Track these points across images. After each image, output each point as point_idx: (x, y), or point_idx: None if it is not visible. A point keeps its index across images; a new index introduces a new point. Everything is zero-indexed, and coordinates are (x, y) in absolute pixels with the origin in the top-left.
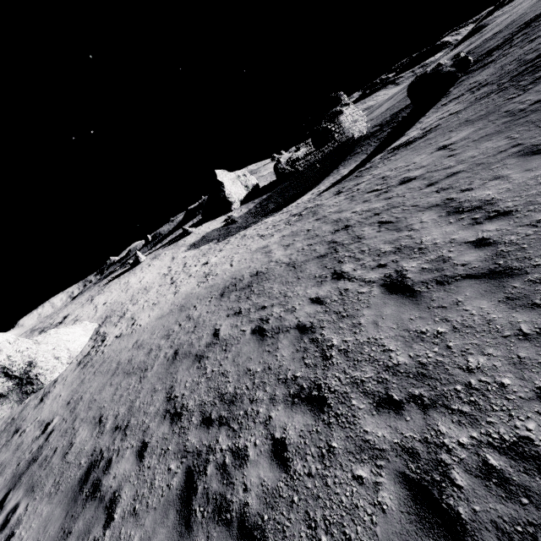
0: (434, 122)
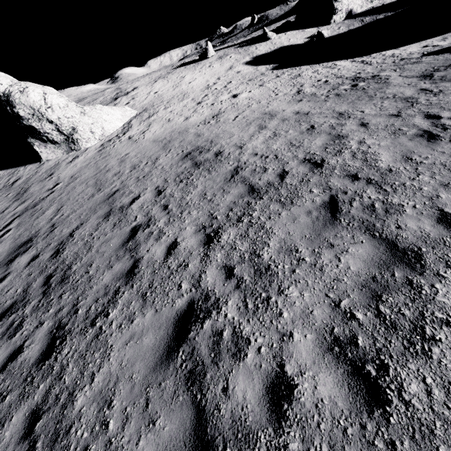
0: None
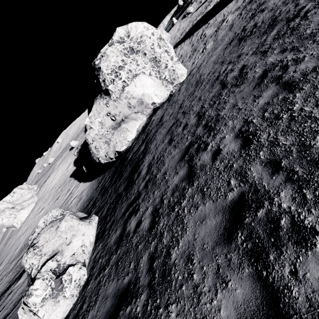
0: (2, 303)
